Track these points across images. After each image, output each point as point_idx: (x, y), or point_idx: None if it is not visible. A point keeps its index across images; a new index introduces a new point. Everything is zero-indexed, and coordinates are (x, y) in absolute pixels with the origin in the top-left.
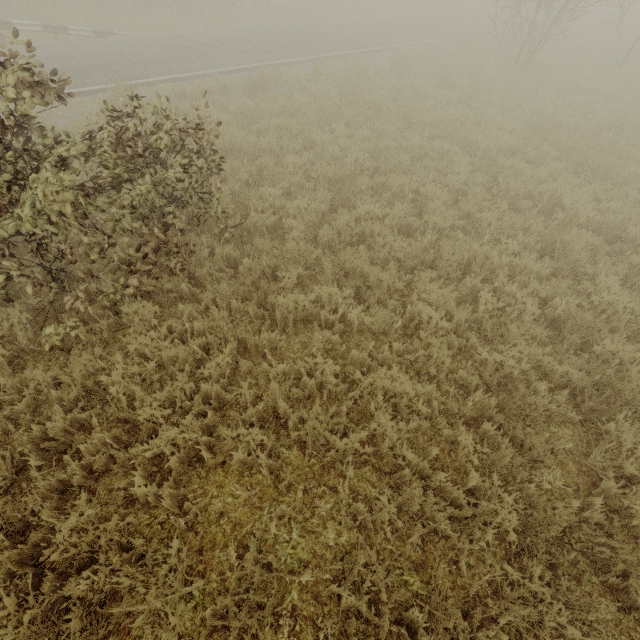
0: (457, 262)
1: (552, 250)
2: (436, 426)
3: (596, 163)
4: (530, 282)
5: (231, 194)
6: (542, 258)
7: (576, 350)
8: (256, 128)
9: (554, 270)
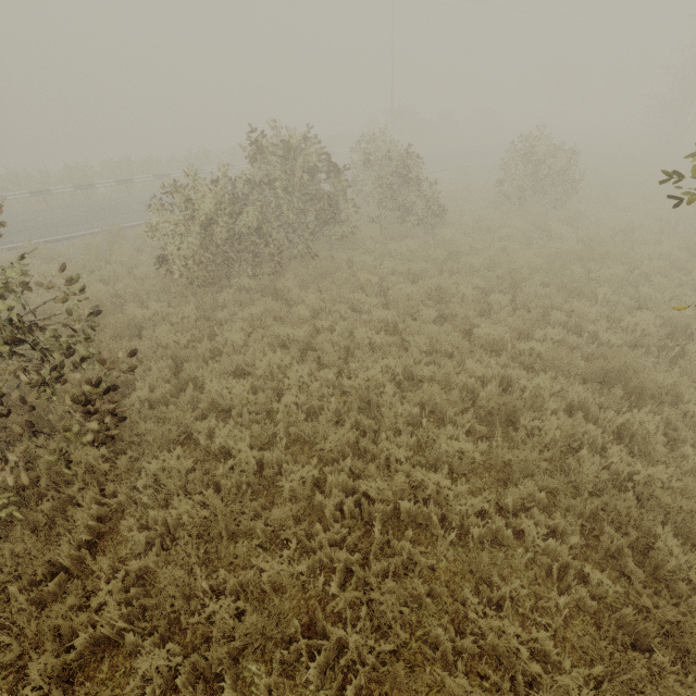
0: None
1: None
2: None
3: None
4: None
5: None
6: None
7: None
8: None
9: None
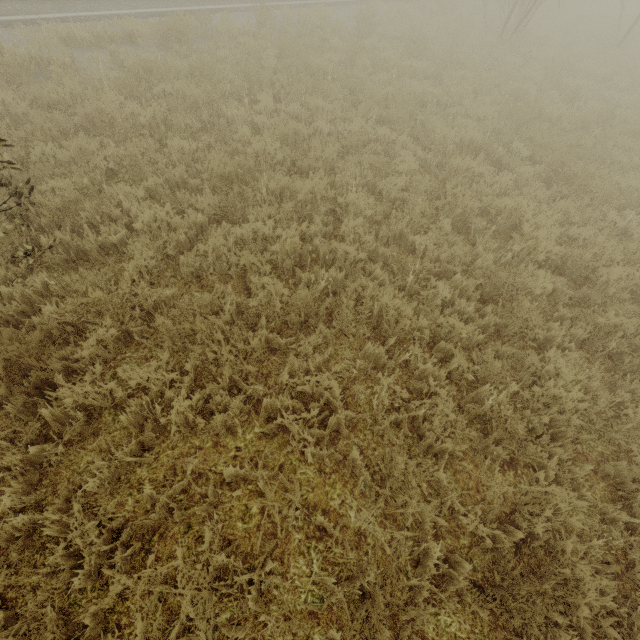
0: (363, 315)
1: (498, 296)
2: (263, 620)
3: (573, 170)
4: (456, 353)
5: (80, 190)
6: (483, 308)
7: (504, 462)
8: (154, 93)
9: (496, 327)
